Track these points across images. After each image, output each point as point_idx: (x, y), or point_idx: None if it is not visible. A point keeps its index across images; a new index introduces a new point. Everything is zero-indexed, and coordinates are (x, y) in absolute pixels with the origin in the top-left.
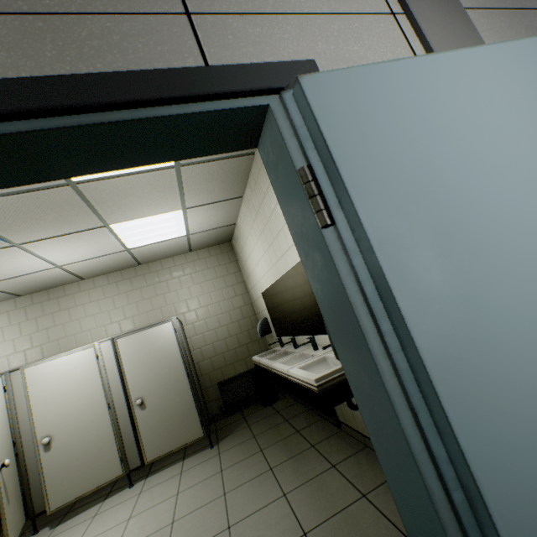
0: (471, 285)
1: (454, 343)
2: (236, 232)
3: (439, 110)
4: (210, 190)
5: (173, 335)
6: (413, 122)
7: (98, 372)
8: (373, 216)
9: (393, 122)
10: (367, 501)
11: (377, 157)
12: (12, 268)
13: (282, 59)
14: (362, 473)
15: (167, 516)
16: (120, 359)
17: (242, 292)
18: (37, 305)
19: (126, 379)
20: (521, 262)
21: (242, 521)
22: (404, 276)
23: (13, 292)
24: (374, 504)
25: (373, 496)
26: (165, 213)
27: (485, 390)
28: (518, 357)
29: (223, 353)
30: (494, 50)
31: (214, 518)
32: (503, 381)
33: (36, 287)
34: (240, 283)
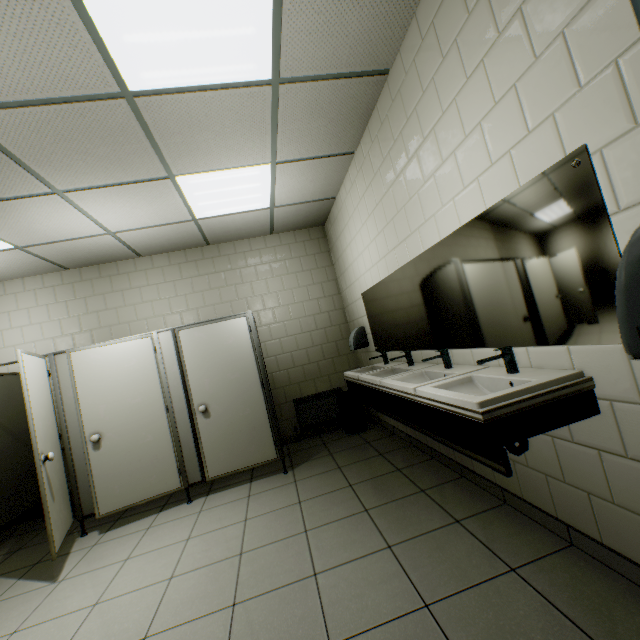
0: None
1: None
2: (333, 211)
3: None
4: (312, 134)
5: (246, 333)
6: None
7: (155, 367)
8: None
9: None
10: (520, 578)
11: None
12: (55, 227)
13: None
14: (505, 538)
15: (233, 545)
16: (181, 355)
17: (333, 293)
18: (86, 283)
19: (188, 380)
20: None
21: (333, 570)
22: None
23: (58, 262)
24: (532, 585)
25: (529, 573)
26: (248, 167)
27: None
28: None
29: (303, 366)
30: None
31: (294, 558)
32: None
33: (85, 259)
34: (331, 281)
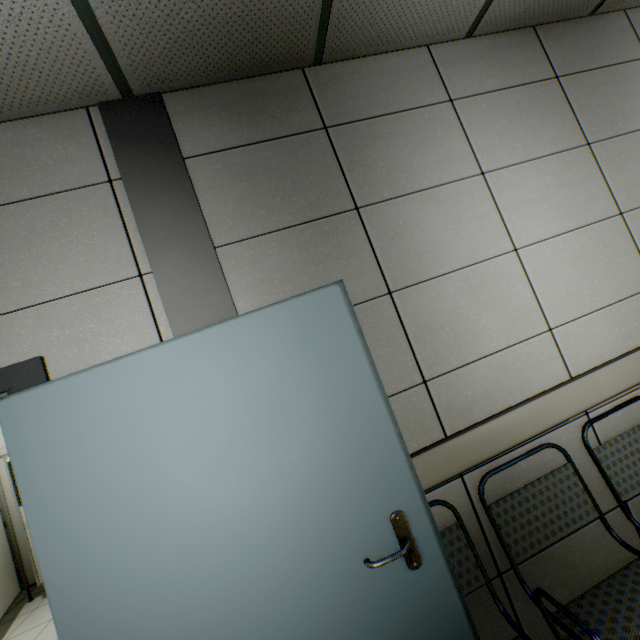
0: (101, 555)
1: (77, 597)
2: None
3: (109, 414)
4: None
5: None
6: (84, 428)
7: None
8: (36, 510)
9: (67, 430)
10: None
11: (48, 463)
12: None
13: (17, 355)
14: None
15: None
16: None
17: None
18: None
19: None
20: (146, 534)
21: None
22: (50, 553)
23: None
24: None
25: None
26: None
27: (92, 627)
28: (124, 603)
29: None
30: (175, 346)
31: None
32: (107, 620)
33: None
34: None
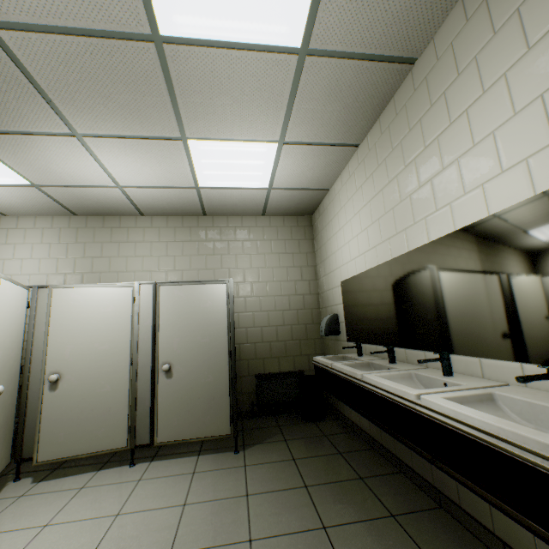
0: None
1: None
2: (324, 202)
3: None
4: (325, 118)
5: (224, 300)
6: None
7: (130, 317)
8: None
9: None
10: None
11: None
12: (70, 171)
13: None
14: None
15: (164, 538)
16: (157, 310)
17: (310, 278)
18: (89, 230)
19: (158, 336)
20: None
21: None
22: None
23: (68, 207)
24: None
25: None
26: (256, 142)
27: None
28: None
29: (270, 342)
30: None
31: None
32: None
33: (93, 208)
34: (310, 266)
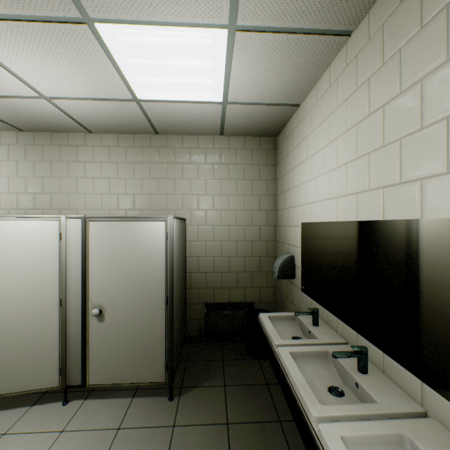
0: None
1: None
2: (292, 122)
3: None
4: None
5: (162, 240)
6: None
7: (57, 255)
8: None
9: None
10: None
11: None
12: None
13: None
14: None
15: None
16: (87, 248)
17: (269, 208)
18: (37, 147)
19: (88, 276)
20: None
21: None
22: None
23: (7, 121)
24: None
25: None
26: (196, 28)
27: None
28: None
29: (222, 272)
30: None
31: None
32: None
33: (34, 123)
34: (269, 195)
